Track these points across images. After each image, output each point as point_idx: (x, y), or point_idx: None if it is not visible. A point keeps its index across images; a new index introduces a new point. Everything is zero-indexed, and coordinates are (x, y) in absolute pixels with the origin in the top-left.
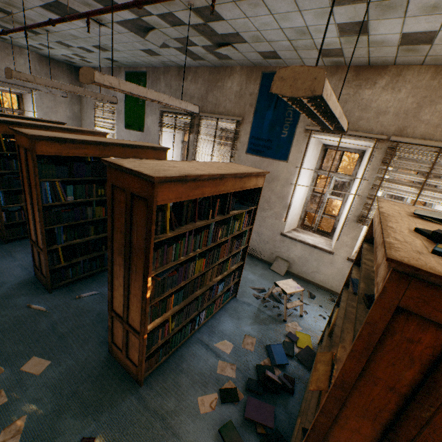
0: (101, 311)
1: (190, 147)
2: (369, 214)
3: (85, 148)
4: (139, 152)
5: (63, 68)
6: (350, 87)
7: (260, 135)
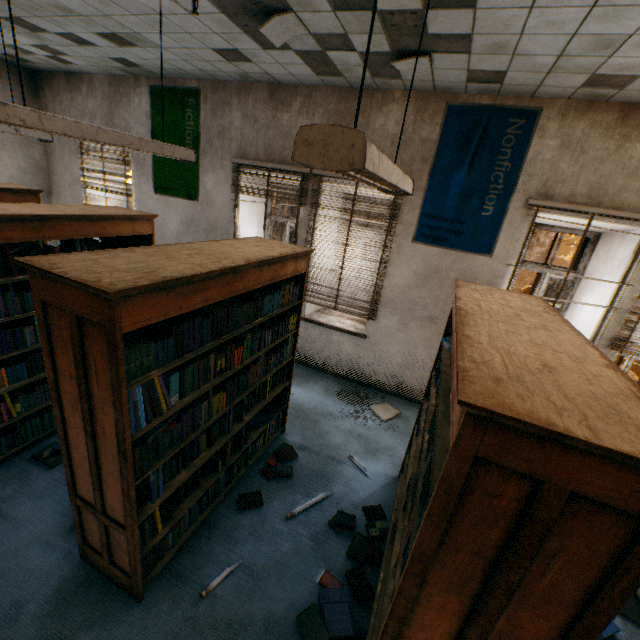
0: (269, 617)
1: (299, 229)
2: (631, 336)
3: (205, 288)
4: (278, 270)
5: (1, 71)
6: (610, 137)
7: (441, 211)
